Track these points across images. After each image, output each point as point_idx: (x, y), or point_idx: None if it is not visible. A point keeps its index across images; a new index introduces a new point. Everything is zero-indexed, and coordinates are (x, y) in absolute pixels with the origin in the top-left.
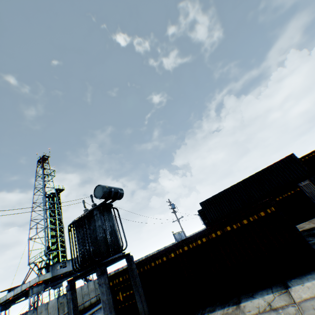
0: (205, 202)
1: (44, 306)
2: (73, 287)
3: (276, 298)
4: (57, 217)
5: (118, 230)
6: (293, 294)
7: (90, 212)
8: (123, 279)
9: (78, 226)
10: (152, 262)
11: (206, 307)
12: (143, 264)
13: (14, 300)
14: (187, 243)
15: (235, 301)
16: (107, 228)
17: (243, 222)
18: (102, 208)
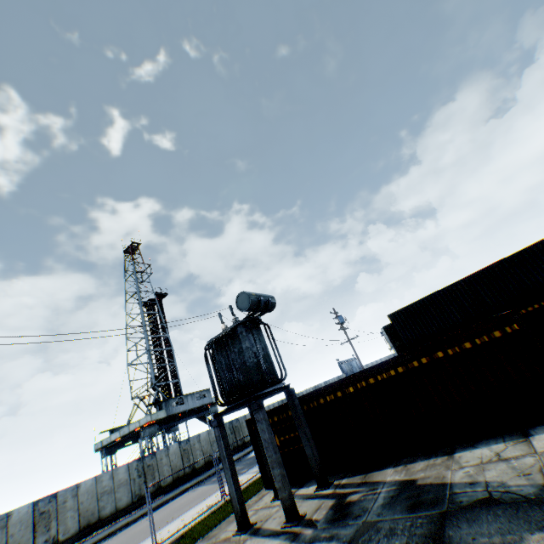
0: (397, 314)
1: (163, 452)
2: (221, 423)
3: (509, 447)
4: (163, 335)
5: (274, 354)
6: (535, 443)
7: (233, 329)
8: (279, 419)
9: (218, 347)
10: (321, 398)
11: (403, 458)
12: (307, 401)
13: (120, 443)
14: (374, 375)
15: (446, 451)
16: (259, 351)
17: (464, 345)
18: (250, 324)
